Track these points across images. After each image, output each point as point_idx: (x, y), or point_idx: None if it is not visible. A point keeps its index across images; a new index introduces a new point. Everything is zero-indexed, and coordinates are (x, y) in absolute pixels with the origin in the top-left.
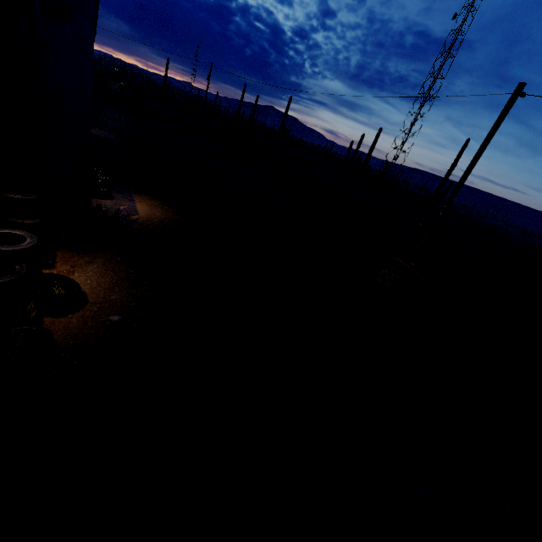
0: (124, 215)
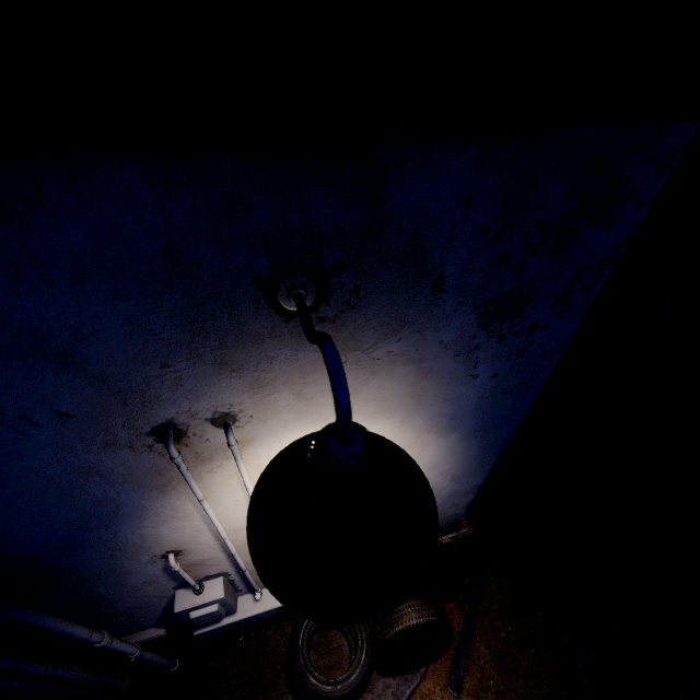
0: None
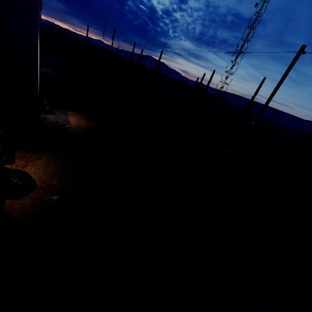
0: (61, 125)
